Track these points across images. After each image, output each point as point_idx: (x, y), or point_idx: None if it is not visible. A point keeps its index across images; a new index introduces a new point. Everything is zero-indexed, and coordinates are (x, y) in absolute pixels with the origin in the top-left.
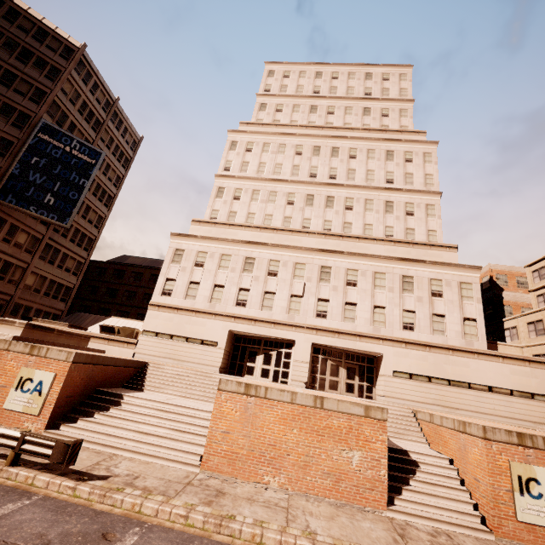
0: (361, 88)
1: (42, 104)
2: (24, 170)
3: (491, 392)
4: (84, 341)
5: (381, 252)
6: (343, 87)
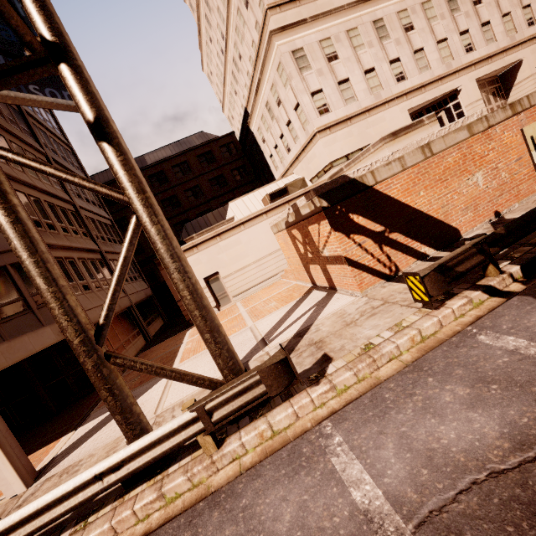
0: None
1: None
2: None
3: None
4: None
5: None
6: None
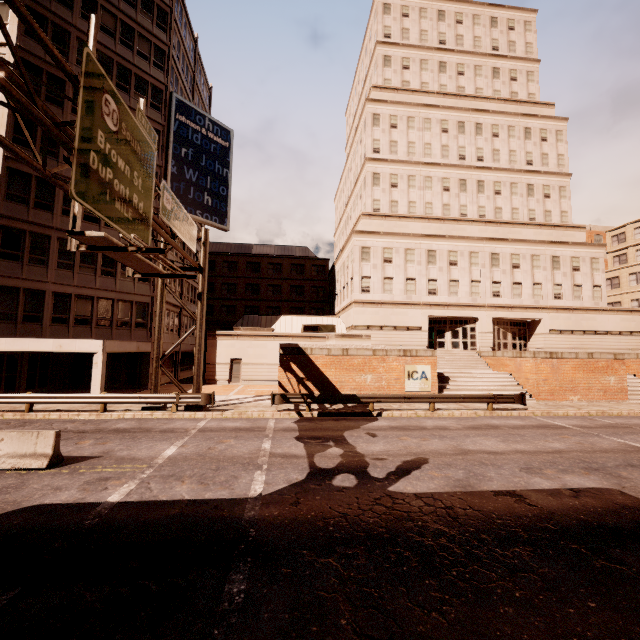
0: (488, 39)
1: (165, 70)
2: (179, 167)
3: (609, 335)
4: None
5: (530, 236)
6: (469, 36)
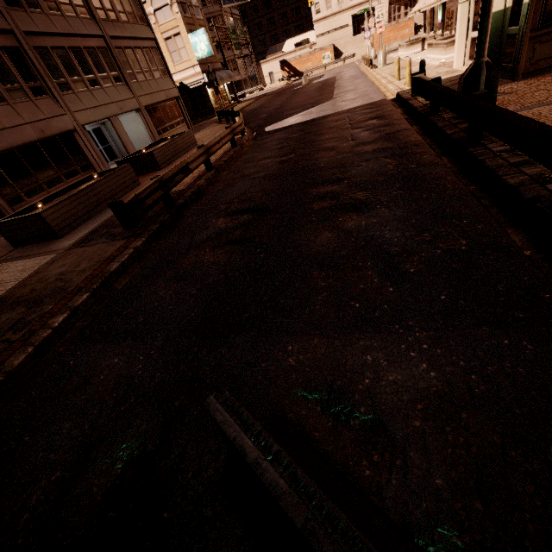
0: None
1: None
2: None
3: None
4: (311, 48)
5: None
6: None
